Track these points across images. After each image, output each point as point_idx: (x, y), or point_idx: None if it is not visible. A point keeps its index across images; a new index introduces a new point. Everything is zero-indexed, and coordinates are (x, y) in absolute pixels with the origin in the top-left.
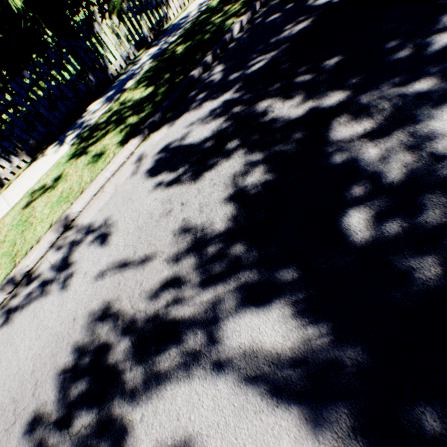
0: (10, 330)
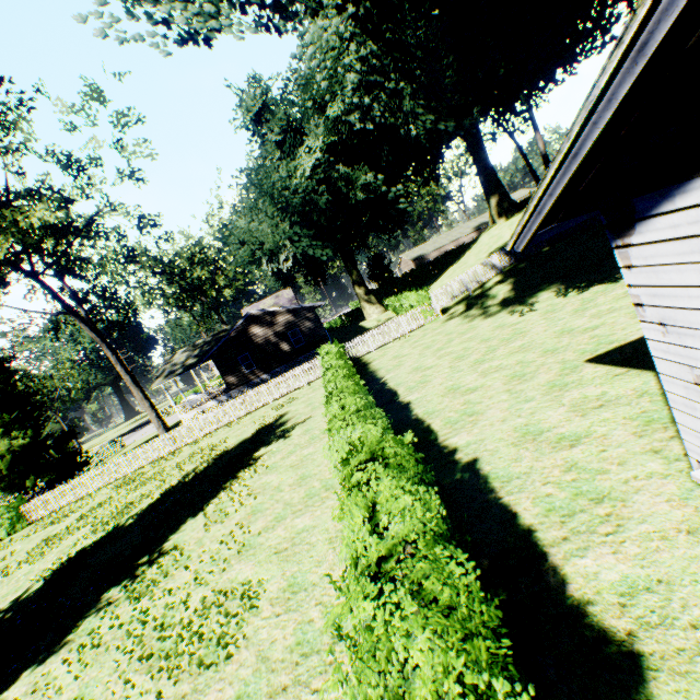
0: None
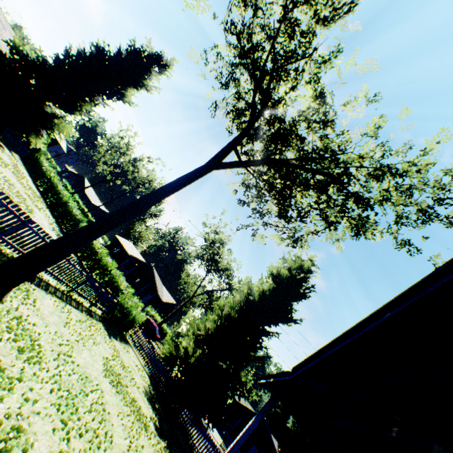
0: None
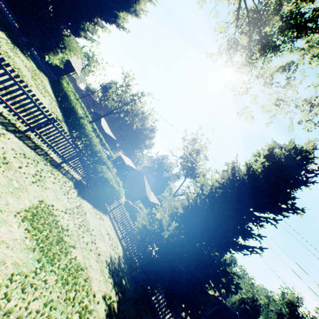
0: None
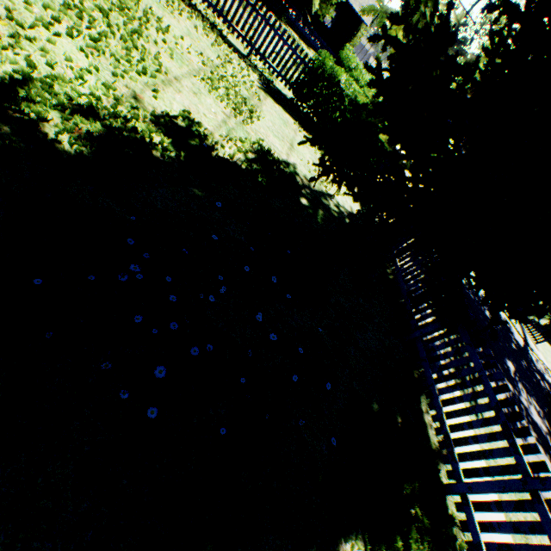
0: None
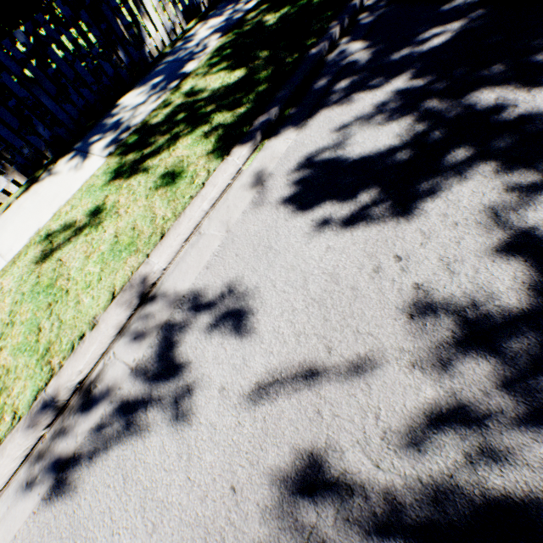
0: (72, 509)
